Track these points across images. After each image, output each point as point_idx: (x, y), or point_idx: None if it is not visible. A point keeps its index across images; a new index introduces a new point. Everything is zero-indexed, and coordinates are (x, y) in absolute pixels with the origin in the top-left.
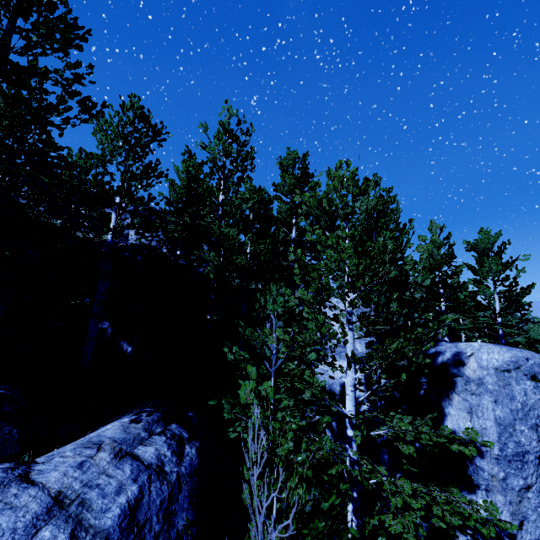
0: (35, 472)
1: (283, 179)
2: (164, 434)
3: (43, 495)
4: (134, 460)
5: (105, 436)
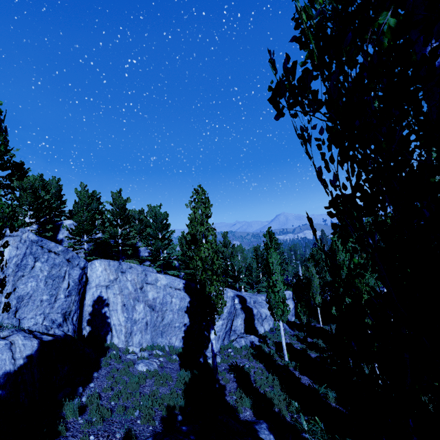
0: None
1: None
2: None
3: None
4: None
5: None
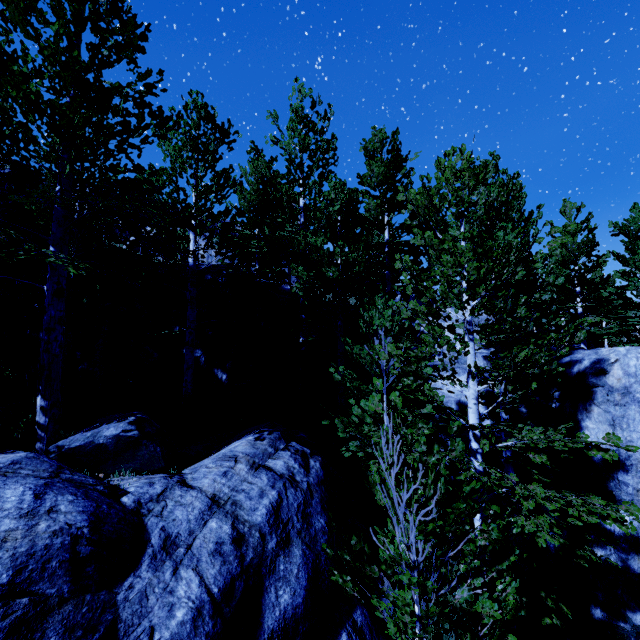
0: (189, 479)
1: (370, 168)
2: (288, 449)
3: (202, 496)
4: (268, 471)
5: (237, 451)
